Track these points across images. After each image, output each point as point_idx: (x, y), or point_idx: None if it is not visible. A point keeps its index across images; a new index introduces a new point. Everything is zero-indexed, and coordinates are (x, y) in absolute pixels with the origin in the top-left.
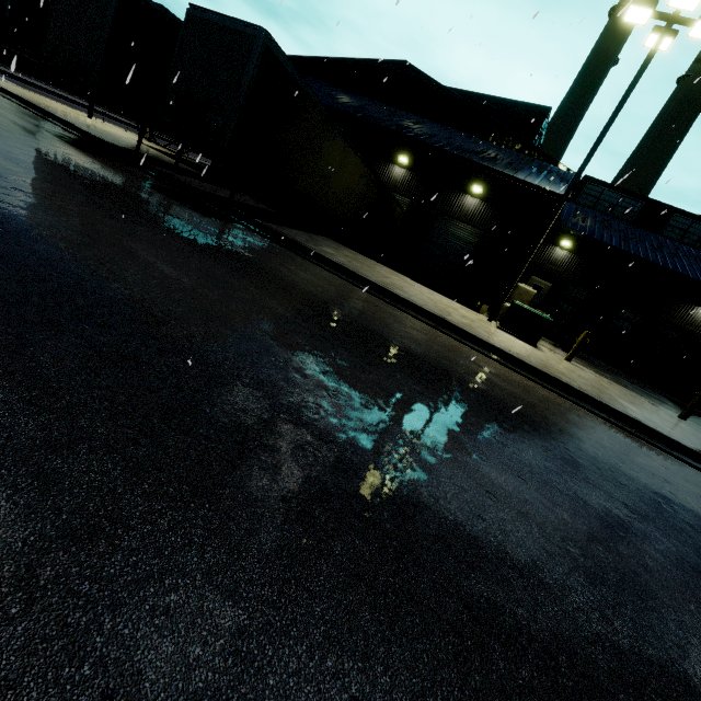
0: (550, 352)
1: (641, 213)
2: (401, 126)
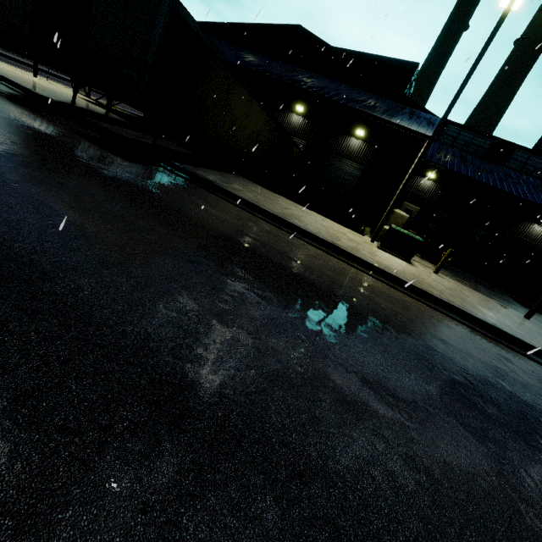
0: (421, 266)
1: (490, 149)
2: (297, 80)
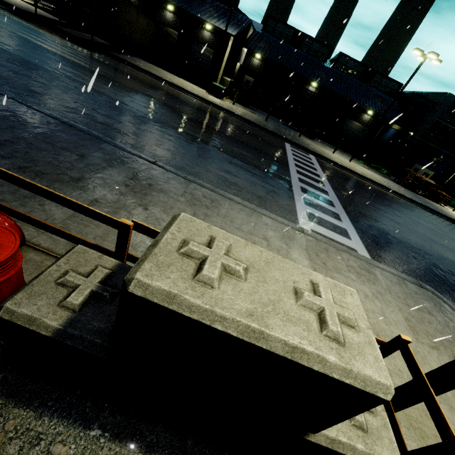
0: (228, 102)
1: (292, 37)
2: None
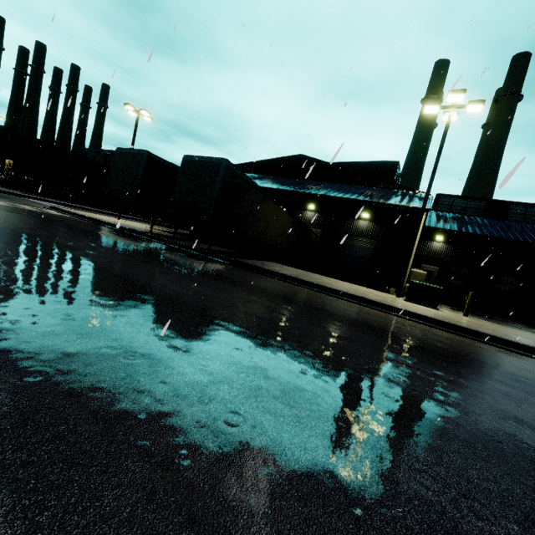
0: (450, 312)
1: (486, 209)
2: (306, 189)
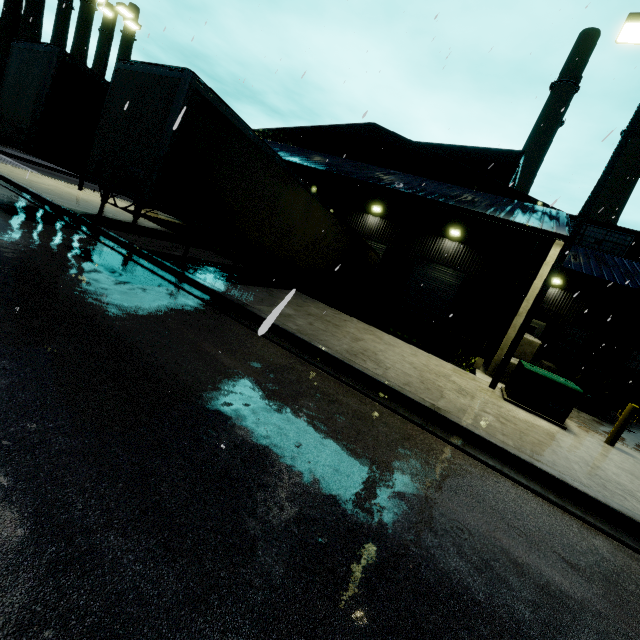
0: (581, 429)
1: (633, 246)
2: (371, 177)
